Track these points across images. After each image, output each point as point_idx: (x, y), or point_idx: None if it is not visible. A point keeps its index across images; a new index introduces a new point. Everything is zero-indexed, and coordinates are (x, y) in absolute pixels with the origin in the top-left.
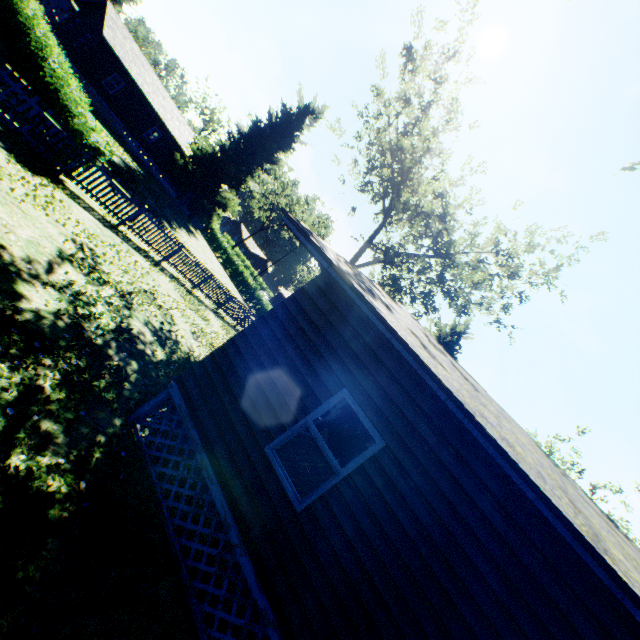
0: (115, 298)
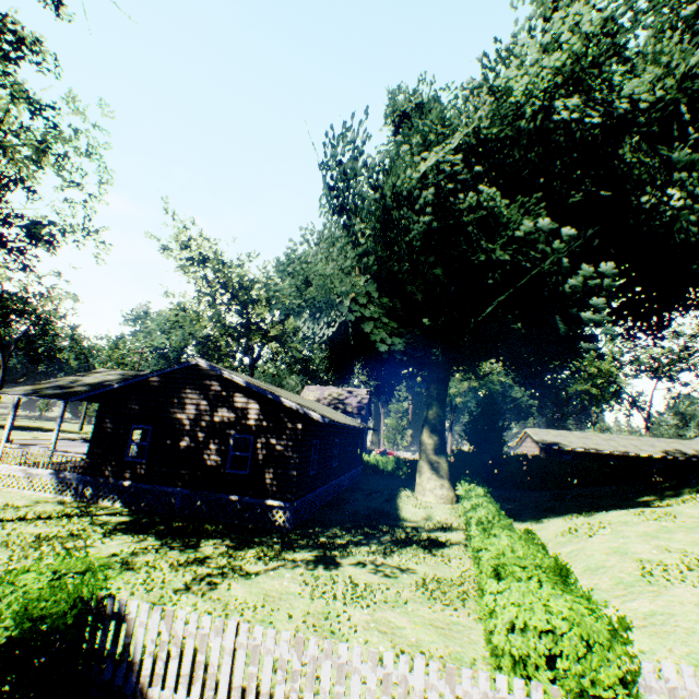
0: (222, 558)
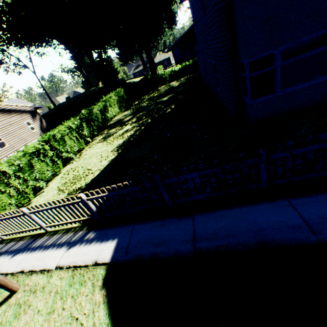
0: None
